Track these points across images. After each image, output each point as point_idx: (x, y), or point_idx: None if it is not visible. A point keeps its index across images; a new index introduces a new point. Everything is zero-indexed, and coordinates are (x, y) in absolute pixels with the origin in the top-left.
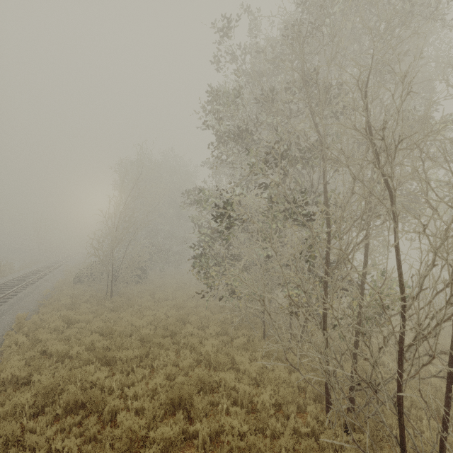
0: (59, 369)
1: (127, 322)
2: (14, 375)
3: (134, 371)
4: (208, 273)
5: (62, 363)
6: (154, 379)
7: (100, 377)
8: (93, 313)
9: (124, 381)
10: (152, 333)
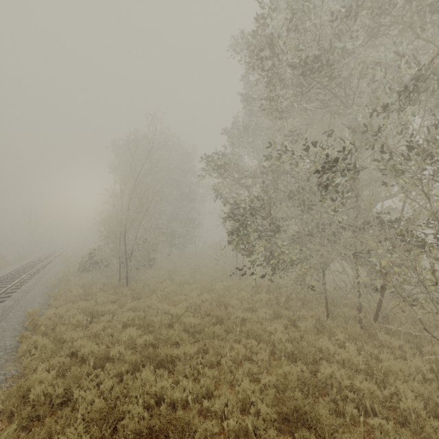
0: (102, 377)
1: (159, 310)
2: (44, 392)
3: (198, 373)
4: (253, 248)
5: (100, 368)
6: (241, 384)
7: (164, 387)
8: (115, 303)
9: (198, 390)
10: (198, 322)
